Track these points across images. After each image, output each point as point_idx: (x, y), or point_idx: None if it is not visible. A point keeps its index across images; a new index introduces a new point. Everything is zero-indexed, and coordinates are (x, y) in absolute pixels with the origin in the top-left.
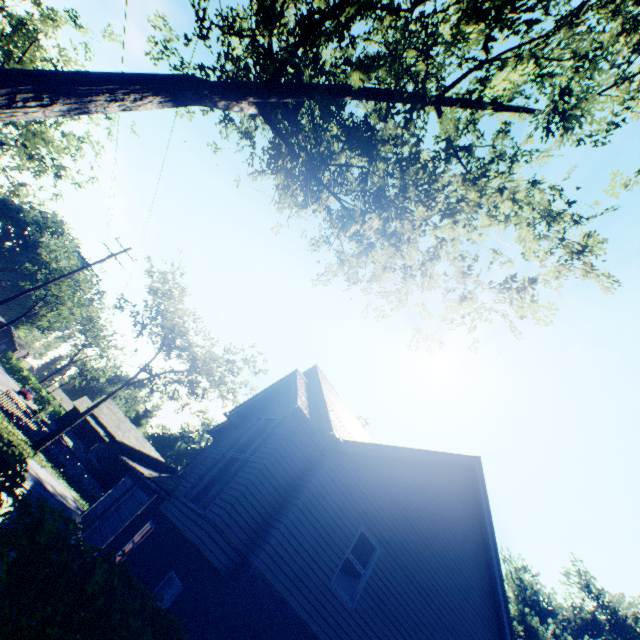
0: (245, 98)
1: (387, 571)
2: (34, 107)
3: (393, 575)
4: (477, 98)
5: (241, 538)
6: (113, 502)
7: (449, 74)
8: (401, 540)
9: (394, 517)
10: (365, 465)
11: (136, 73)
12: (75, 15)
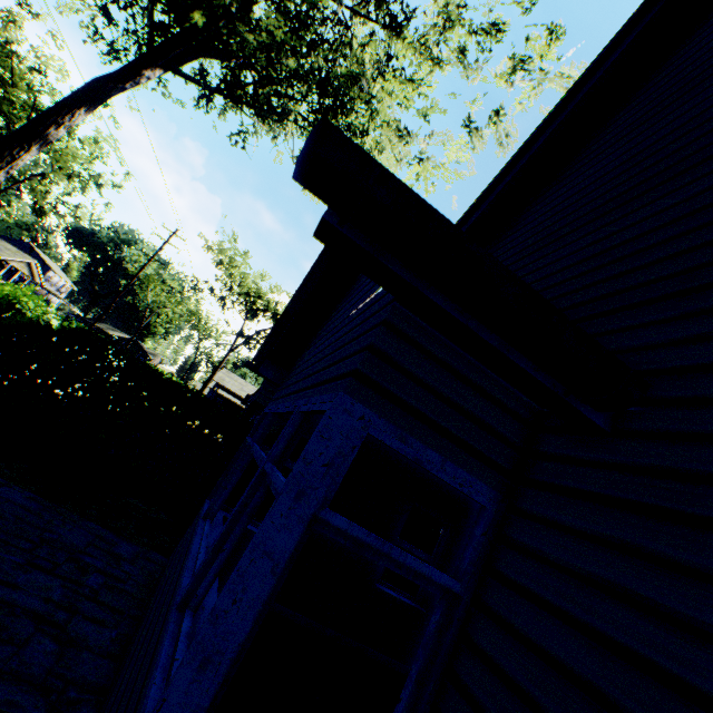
0: (140, 73)
1: None
2: (24, 155)
3: None
4: None
5: None
6: None
7: None
8: None
9: None
10: None
11: (62, 100)
12: (26, 5)
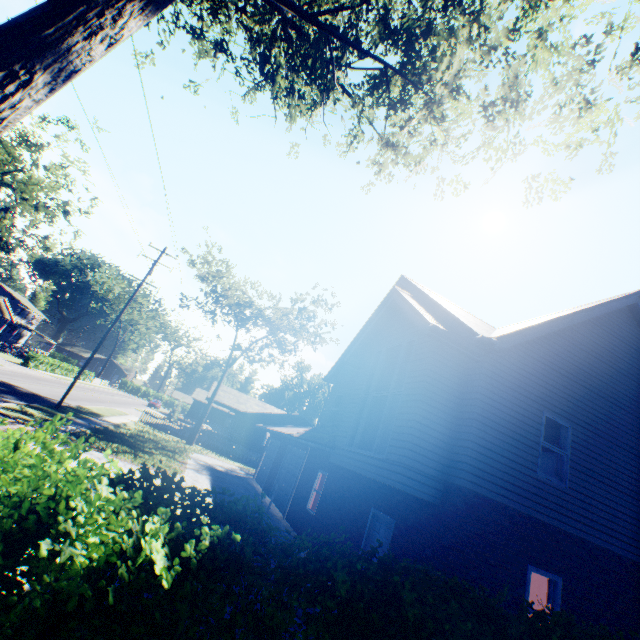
0: None
1: (585, 443)
2: (14, 92)
3: (592, 444)
4: None
5: (434, 467)
6: (274, 462)
7: None
8: (586, 409)
9: (571, 391)
10: (521, 353)
11: None
12: None
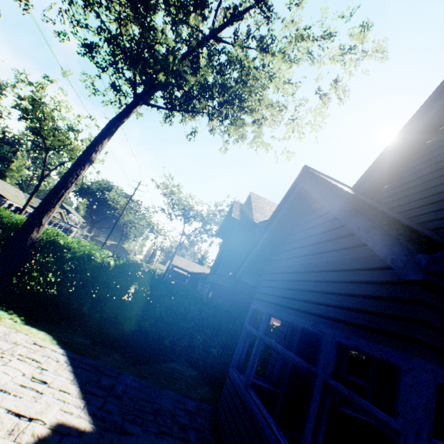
0: (131, 112)
1: None
2: (82, 172)
3: None
4: (228, 21)
5: None
6: None
7: (208, 18)
8: None
9: None
10: None
11: (96, 137)
12: (47, 77)
